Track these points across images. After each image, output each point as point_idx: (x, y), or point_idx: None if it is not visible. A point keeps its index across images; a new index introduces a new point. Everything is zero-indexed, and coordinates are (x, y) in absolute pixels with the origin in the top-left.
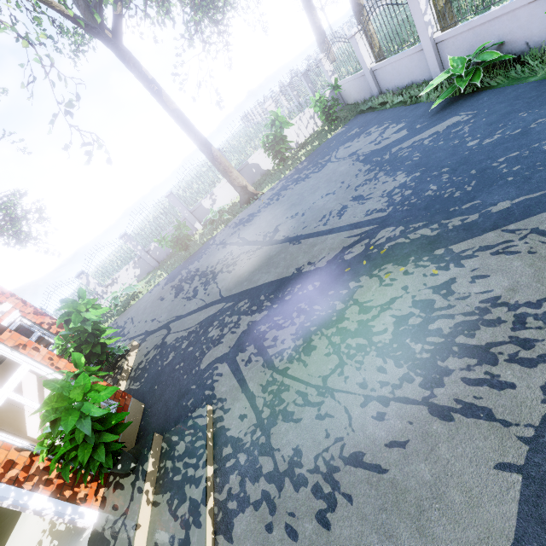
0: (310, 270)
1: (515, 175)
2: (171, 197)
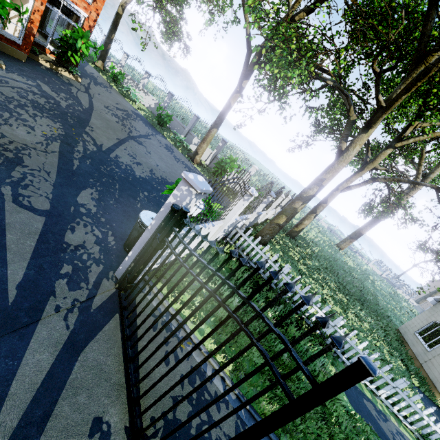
0: (86, 127)
1: (98, 176)
2: (195, 117)
